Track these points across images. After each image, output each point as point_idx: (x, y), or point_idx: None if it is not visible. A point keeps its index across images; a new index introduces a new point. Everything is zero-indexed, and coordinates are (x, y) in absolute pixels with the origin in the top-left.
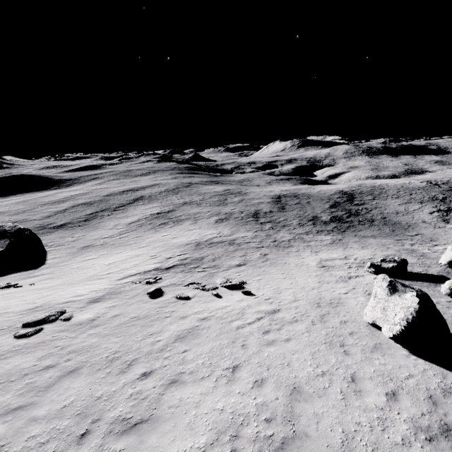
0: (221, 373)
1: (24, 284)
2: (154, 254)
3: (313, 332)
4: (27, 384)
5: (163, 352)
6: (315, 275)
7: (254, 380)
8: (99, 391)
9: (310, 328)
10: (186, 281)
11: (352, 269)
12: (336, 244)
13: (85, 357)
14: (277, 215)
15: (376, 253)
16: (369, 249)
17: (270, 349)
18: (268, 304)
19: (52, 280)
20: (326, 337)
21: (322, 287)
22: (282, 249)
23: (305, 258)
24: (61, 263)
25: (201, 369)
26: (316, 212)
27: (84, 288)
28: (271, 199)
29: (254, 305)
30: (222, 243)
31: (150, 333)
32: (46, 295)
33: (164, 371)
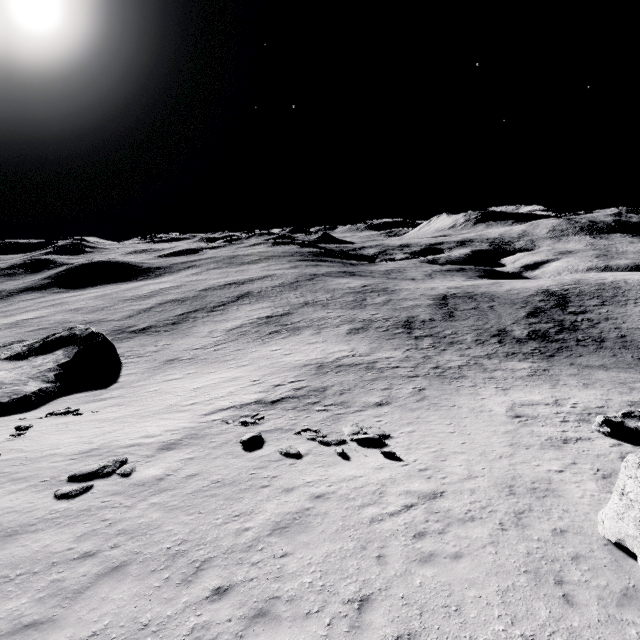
0: (339, 610)
1: (86, 410)
2: (257, 378)
3: (504, 545)
4: (53, 582)
5: (251, 551)
6: (503, 432)
7: (396, 633)
8: (147, 613)
9: (497, 537)
10: (298, 425)
11: (568, 424)
12: (538, 378)
13: (138, 545)
14: (441, 325)
15: (611, 396)
16: (596, 389)
17: (426, 572)
18: (423, 480)
19: (121, 408)
20: (528, 559)
21: (516, 456)
22: (448, 381)
23: (486, 400)
24: (136, 383)
25: (307, 594)
26: (504, 324)
27: (157, 425)
28: (432, 301)
29: (401, 479)
30: (355, 366)
31: (235, 513)
32: (108, 431)
33: (249, 590)
